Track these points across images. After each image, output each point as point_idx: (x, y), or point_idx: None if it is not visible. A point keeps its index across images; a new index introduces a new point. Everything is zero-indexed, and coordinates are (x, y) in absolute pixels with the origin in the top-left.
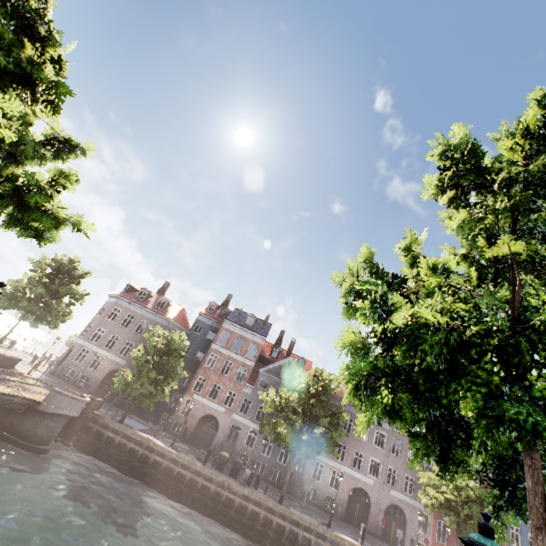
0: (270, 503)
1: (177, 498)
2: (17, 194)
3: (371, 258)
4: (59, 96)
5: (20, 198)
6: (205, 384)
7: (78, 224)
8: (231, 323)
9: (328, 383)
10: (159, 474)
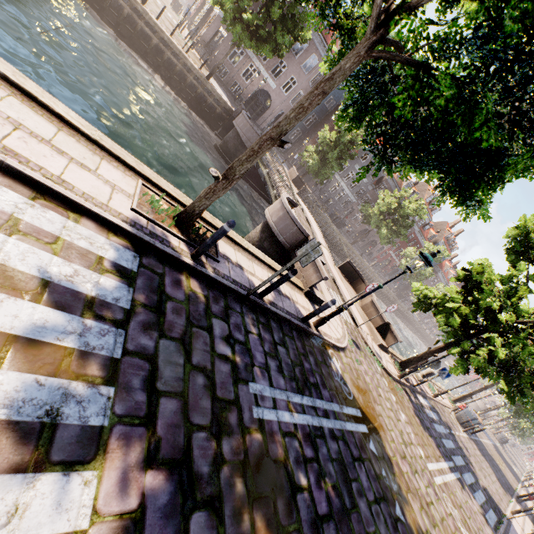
0: (350, 247)
1: None
2: None
3: None
4: None
5: None
6: None
7: None
8: None
9: (422, 215)
10: None
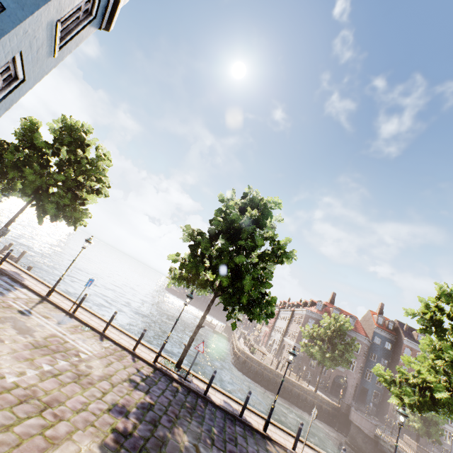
0: None
1: None
2: None
3: None
4: None
5: None
6: None
7: None
8: (411, 342)
9: None
10: None
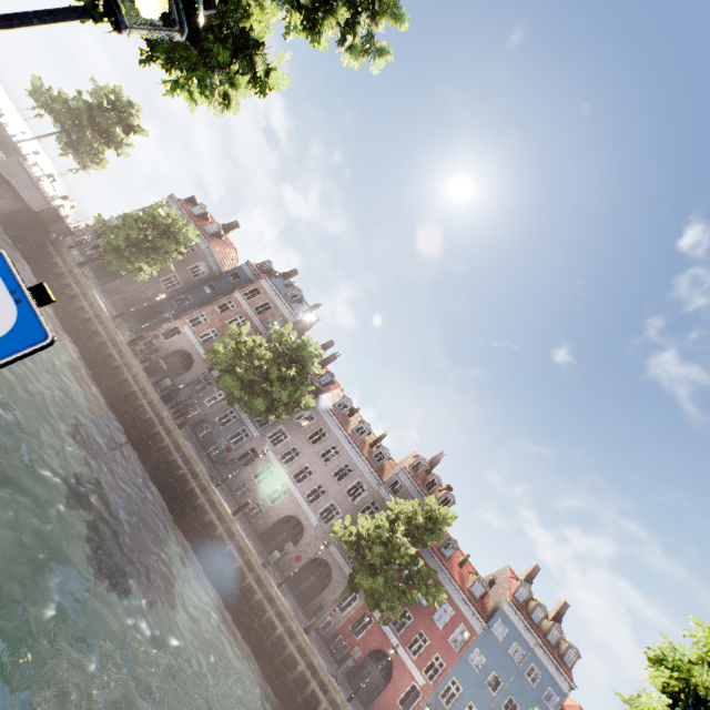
0: (165, 413)
1: (80, 350)
2: None
3: None
4: None
5: None
6: (204, 323)
7: None
8: (270, 284)
9: (307, 346)
10: (79, 320)
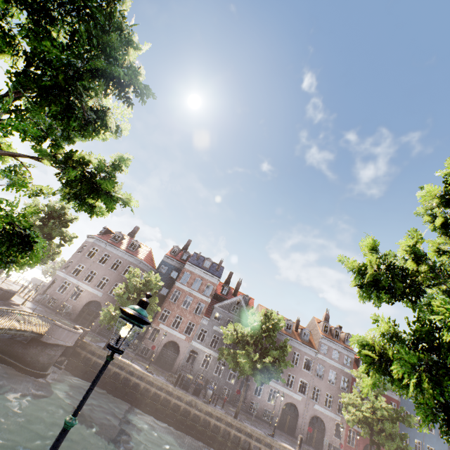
0: (228, 419)
1: (153, 414)
2: (84, 176)
3: (376, 248)
4: (143, 97)
5: (91, 182)
6: (169, 315)
7: (126, 202)
8: (192, 265)
9: (278, 322)
10: (139, 394)
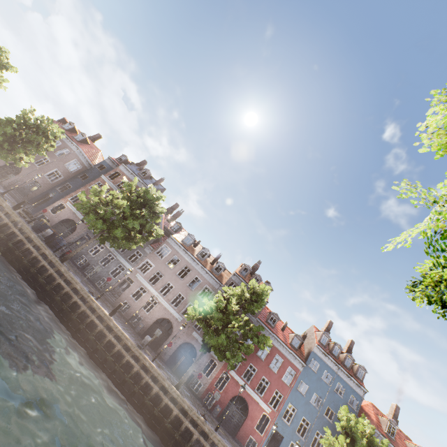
0: (47, 251)
1: None
2: None
3: None
4: None
5: None
6: None
7: None
8: (126, 167)
9: (150, 191)
10: None
